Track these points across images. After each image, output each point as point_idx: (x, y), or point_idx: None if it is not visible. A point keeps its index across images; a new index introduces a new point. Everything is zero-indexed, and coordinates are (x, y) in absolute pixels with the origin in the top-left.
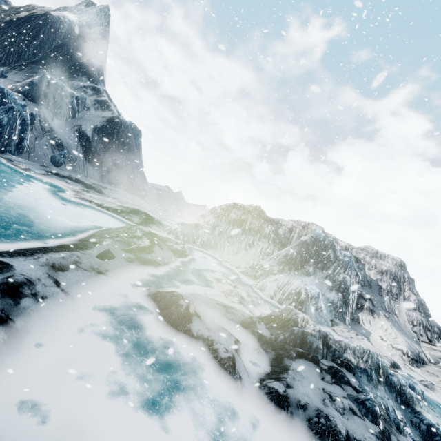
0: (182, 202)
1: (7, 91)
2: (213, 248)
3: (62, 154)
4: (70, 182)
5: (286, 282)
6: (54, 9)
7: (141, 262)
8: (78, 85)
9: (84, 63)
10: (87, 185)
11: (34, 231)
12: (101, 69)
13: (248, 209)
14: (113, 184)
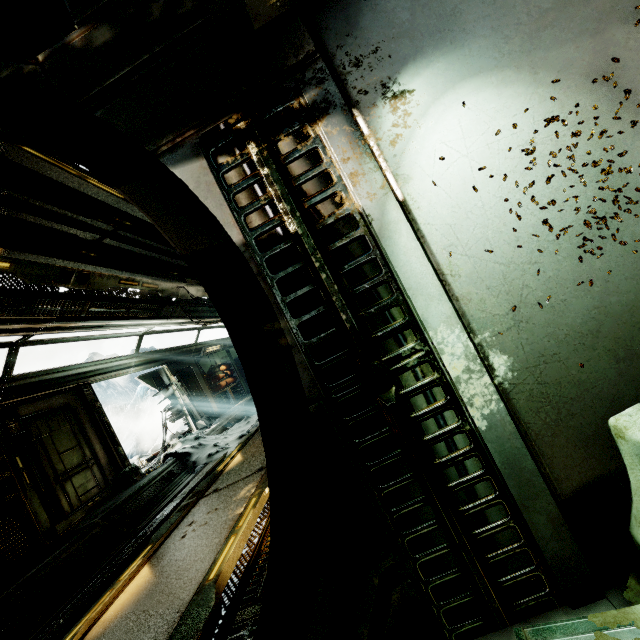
0: None
1: None
2: None
3: None
4: None
5: None
6: None
7: None
8: None
9: None
10: None
11: None
12: None
13: None
14: None
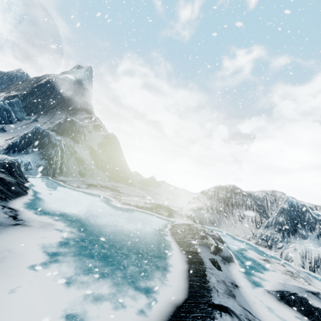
0: (156, 183)
1: (50, 133)
2: (219, 224)
3: (84, 167)
4: (103, 190)
5: (305, 251)
6: (59, 74)
7: (226, 261)
8: (82, 118)
9: (82, 102)
10: (111, 189)
11: (150, 250)
12: (91, 104)
13: (229, 188)
14: (115, 181)
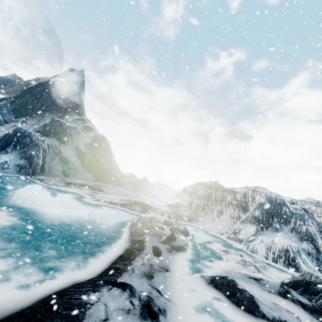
0: (148, 184)
1: (33, 133)
2: (196, 220)
3: (69, 167)
4: (82, 188)
5: (271, 242)
6: (51, 77)
7: (175, 250)
8: (71, 119)
9: (72, 105)
10: (92, 187)
11: (96, 239)
12: (83, 106)
13: (210, 185)
14: (102, 181)
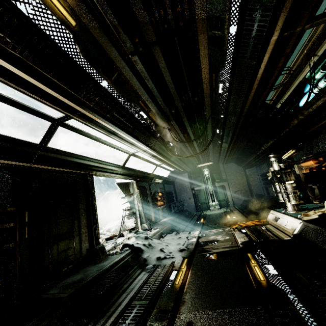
0: None
1: None
2: None
3: None
4: None
5: None
6: None
7: None
8: None
9: None
10: None
11: None
12: None
13: None
14: None
